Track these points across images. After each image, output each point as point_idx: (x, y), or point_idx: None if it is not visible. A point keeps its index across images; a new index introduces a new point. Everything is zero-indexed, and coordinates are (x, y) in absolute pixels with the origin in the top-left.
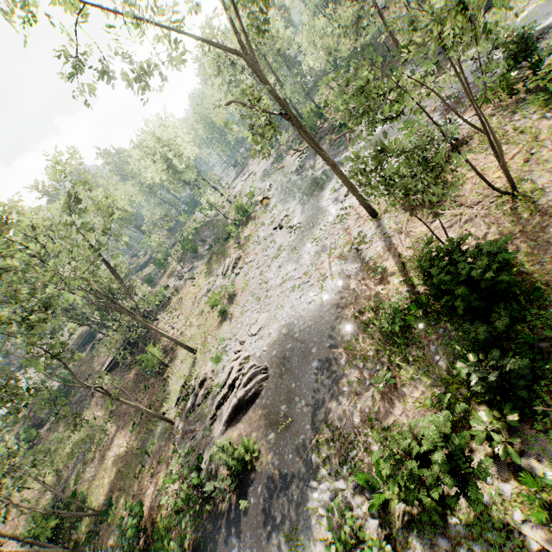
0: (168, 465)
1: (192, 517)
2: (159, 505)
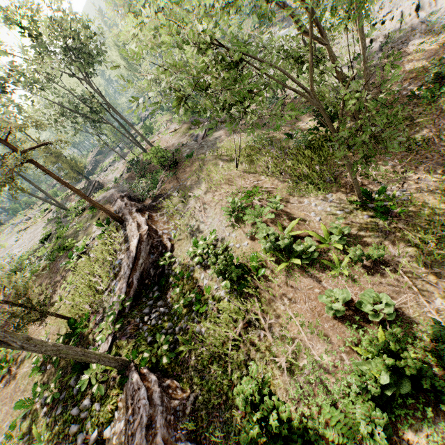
0: (407, 54)
1: None
2: (439, 48)
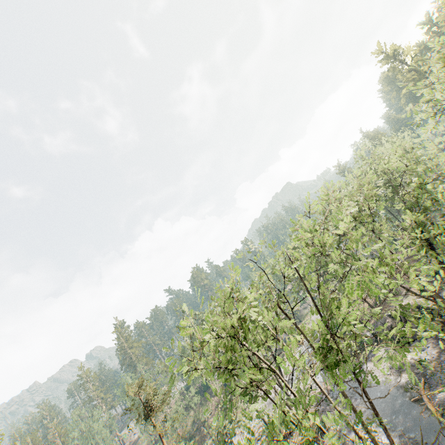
0: None
1: None
2: None
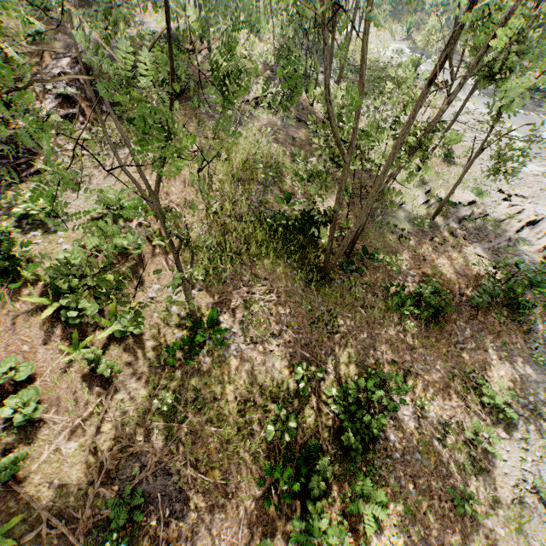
0: (460, 250)
1: (543, 295)
2: (474, 276)
